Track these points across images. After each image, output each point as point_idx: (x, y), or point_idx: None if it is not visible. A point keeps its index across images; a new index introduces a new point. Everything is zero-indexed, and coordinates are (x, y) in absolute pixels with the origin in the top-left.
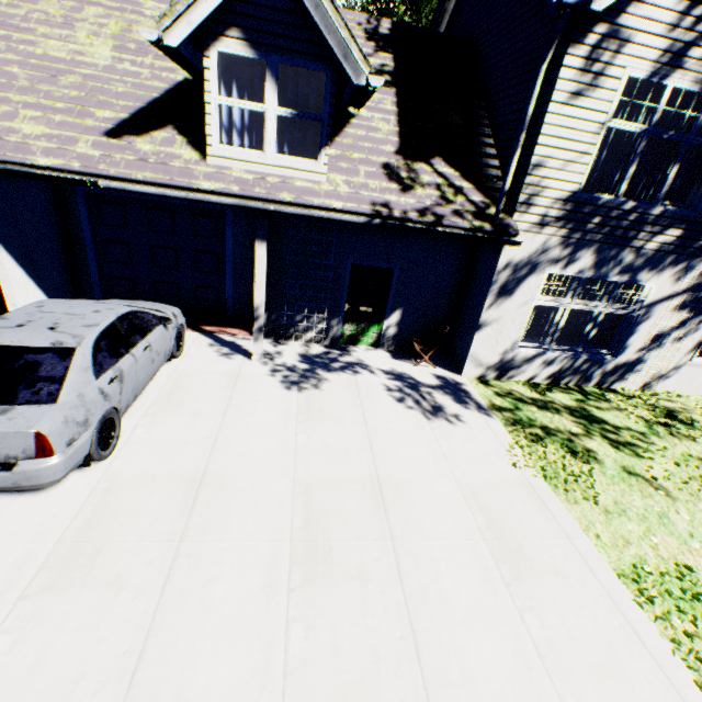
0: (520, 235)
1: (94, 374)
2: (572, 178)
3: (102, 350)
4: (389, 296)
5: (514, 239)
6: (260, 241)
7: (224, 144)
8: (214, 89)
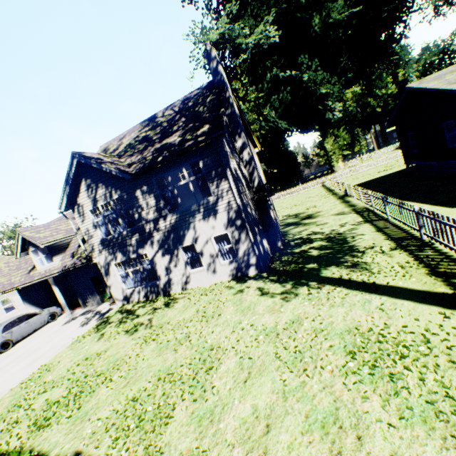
0: (98, 257)
1: (2, 332)
2: (98, 237)
3: (8, 326)
4: (103, 283)
5: (94, 260)
6: (53, 285)
7: (43, 265)
8: (33, 258)
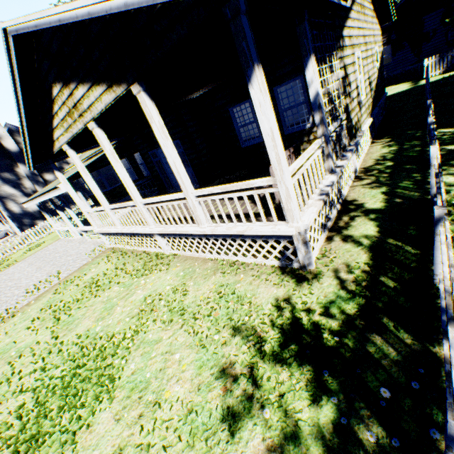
0: None
1: None
2: None
3: None
4: None
5: None
6: None
7: None
8: None
